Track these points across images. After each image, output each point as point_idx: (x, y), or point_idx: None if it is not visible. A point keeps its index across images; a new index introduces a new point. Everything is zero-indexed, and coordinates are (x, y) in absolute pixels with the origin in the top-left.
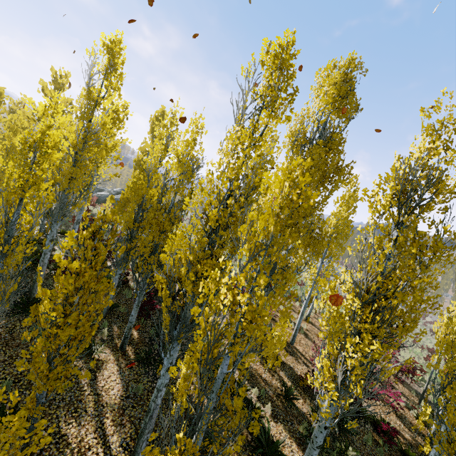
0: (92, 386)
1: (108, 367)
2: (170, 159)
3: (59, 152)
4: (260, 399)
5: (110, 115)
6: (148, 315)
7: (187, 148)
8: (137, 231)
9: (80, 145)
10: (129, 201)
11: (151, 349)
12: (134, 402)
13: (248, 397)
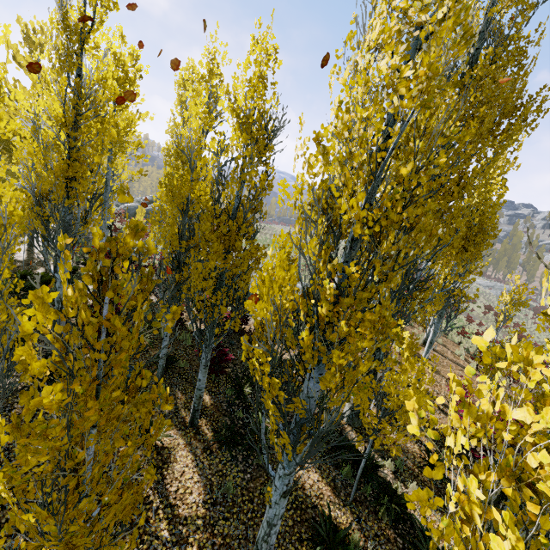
0: (161, 493)
1: (178, 457)
2: (217, 135)
3: (38, 137)
4: (397, 475)
5: (113, 74)
6: (219, 367)
7: (253, 96)
8: (187, 254)
9: (69, 120)
10: (165, 209)
11: (233, 421)
12: (225, 510)
13: (381, 476)
